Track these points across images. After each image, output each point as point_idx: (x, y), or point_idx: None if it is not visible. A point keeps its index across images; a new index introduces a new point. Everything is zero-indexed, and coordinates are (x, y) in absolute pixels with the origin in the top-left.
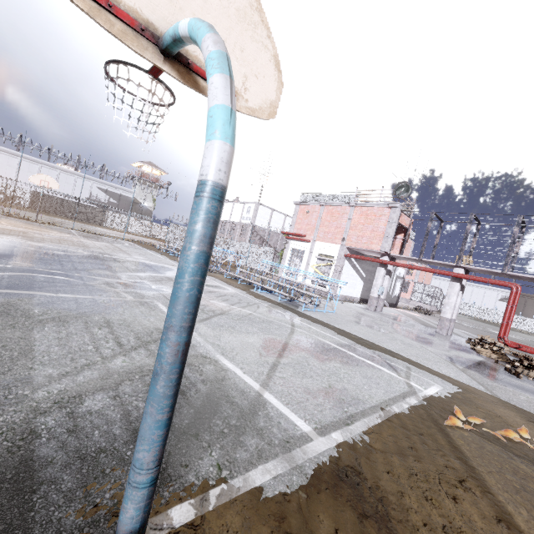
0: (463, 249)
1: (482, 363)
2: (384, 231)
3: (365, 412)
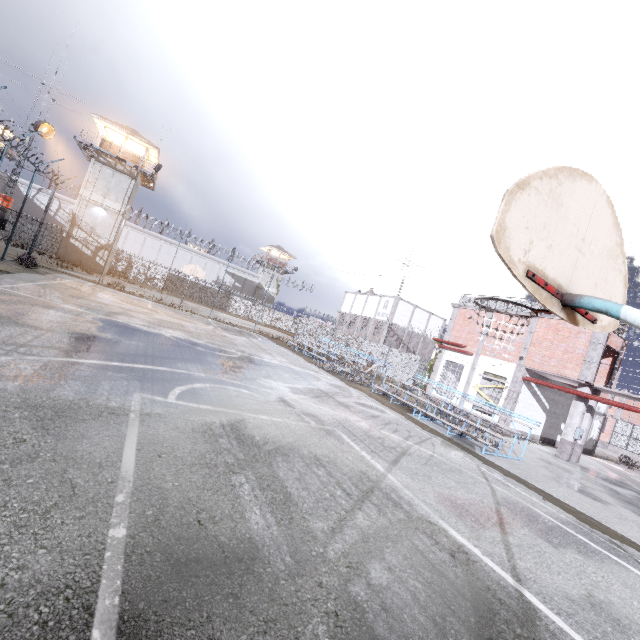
0: None
1: None
2: (584, 354)
3: None
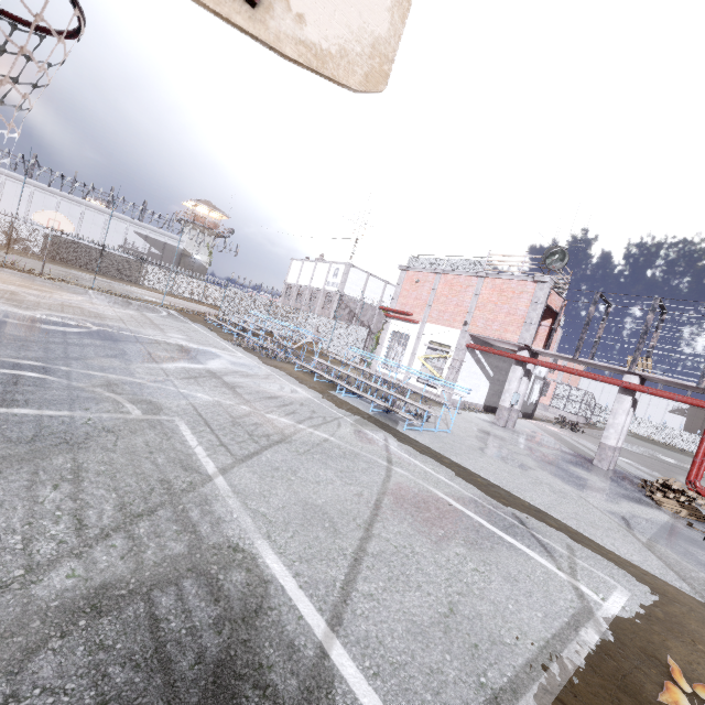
0: (640, 348)
1: (670, 527)
2: (525, 315)
3: (518, 682)
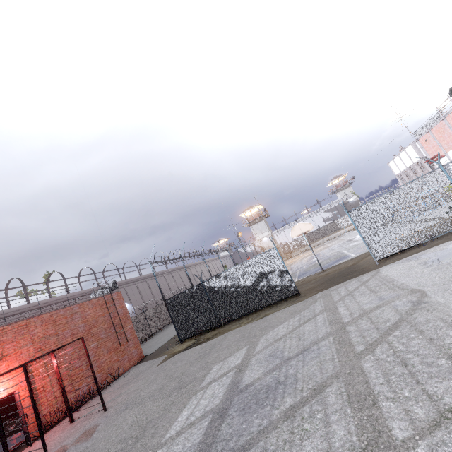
0: None
1: None
2: None
3: None
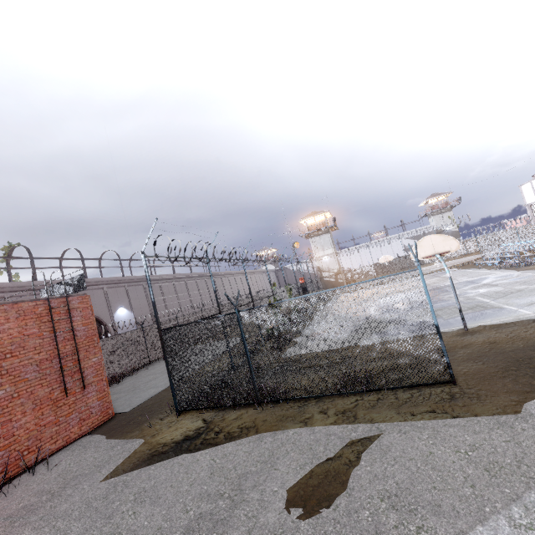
0: None
1: None
2: None
3: None
